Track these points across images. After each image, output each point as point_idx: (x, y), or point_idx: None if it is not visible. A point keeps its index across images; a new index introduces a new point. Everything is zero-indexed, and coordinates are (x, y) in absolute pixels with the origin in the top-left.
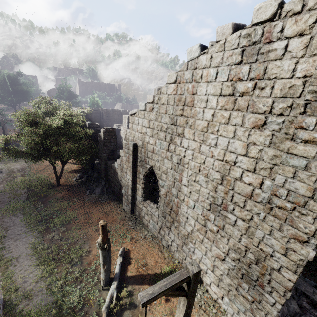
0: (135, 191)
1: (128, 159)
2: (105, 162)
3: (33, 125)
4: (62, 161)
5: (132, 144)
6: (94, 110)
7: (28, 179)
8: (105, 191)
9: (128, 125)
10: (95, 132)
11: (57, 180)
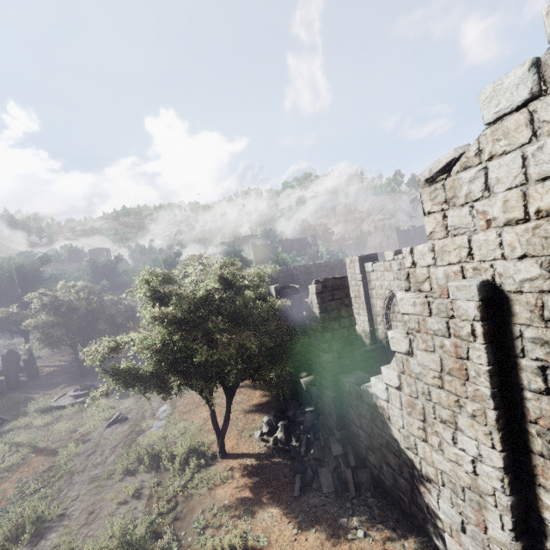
0: (536, 531)
1: (452, 363)
2: (332, 380)
3: (163, 303)
4: (225, 387)
5: (471, 287)
6: (281, 272)
7: (165, 434)
8: (350, 484)
9: (363, 276)
10: (291, 305)
11: (217, 439)
